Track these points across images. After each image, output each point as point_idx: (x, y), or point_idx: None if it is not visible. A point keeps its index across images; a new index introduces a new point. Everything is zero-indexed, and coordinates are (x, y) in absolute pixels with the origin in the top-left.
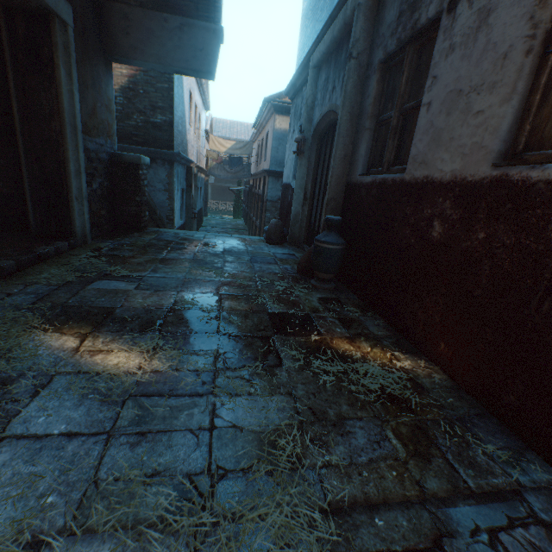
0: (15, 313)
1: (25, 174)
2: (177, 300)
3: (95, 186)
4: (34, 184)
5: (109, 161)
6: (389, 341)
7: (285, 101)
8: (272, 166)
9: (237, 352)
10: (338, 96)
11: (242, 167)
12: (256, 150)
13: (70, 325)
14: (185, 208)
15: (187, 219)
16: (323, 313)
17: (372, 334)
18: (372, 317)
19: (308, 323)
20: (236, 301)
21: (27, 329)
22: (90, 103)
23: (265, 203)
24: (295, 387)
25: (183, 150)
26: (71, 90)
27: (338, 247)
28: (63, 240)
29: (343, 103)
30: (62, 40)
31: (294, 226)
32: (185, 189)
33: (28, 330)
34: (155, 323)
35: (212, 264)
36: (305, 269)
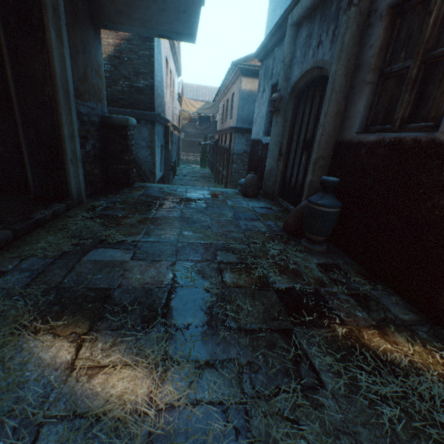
0: (5, 303)
1: (22, 139)
2: (175, 274)
3: (88, 148)
4: (31, 148)
5: (100, 124)
6: (424, 332)
7: (251, 64)
8: (238, 123)
9: (261, 360)
10: (326, 50)
11: (210, 125)
12: (221, 109)
13: (64, 320)
14: (163, 161)
15: (165, 171)
16: (331, 287)
17: (398, 319)
18: (384, 291)
19: (321, 303)
20: (236, 272)
21: (14, 331)
22: (81, 68)
23: (231, 156)
24: (357, 435)
25: (161, 111)
26: (62, 53)
27: (335, 210)
28: (60, 201)
29: (339, 57)
30: (51, 1)
31: (268, 180)
32: (163, 145)
33: (16, 333)
34: (158, 311)
35: (200, 223)
36: (293, 228)
